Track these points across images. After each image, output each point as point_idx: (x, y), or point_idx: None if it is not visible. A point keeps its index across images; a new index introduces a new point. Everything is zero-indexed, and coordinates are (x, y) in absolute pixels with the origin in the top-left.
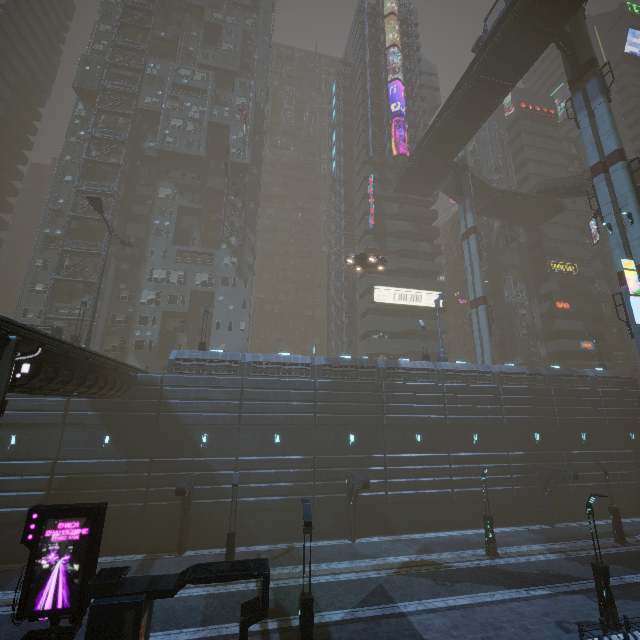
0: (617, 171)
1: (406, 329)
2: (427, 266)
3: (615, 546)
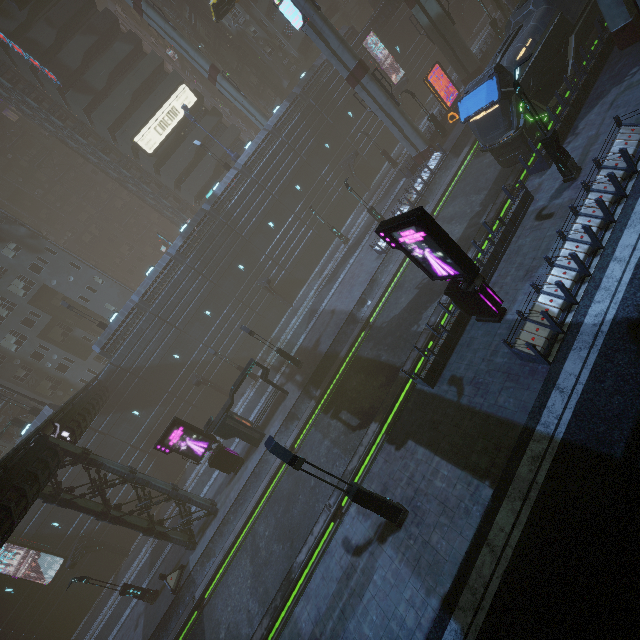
0: None
1: (195, 149)
2: (146, 69)
3: (394, 172)
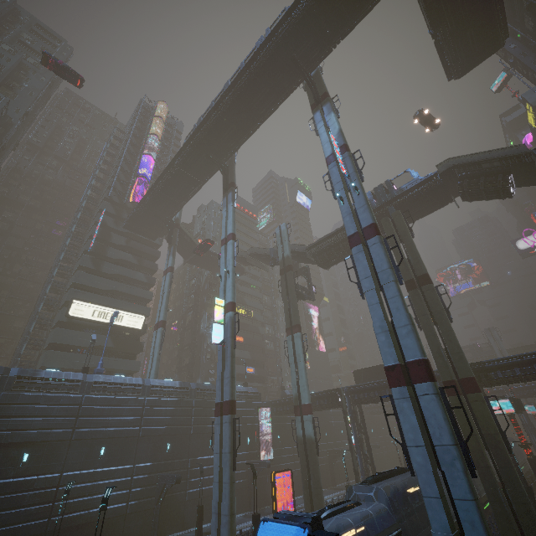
0: (229, 245)
1: (97, 345)
2: (138, 292)
3: None
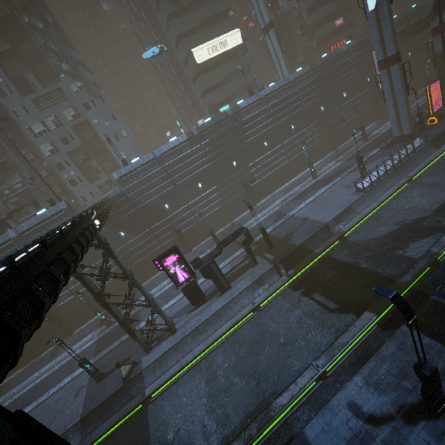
0: None
1: (227, 75)
2: (219, 8)
3: (363, 144)
